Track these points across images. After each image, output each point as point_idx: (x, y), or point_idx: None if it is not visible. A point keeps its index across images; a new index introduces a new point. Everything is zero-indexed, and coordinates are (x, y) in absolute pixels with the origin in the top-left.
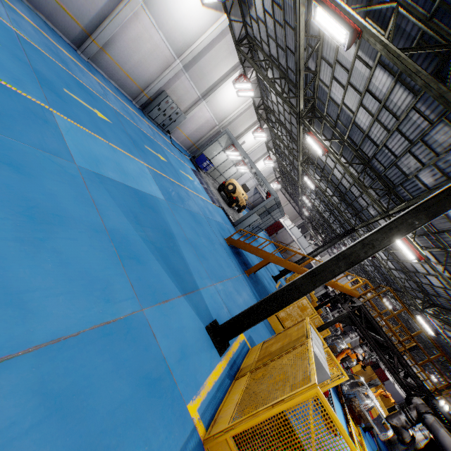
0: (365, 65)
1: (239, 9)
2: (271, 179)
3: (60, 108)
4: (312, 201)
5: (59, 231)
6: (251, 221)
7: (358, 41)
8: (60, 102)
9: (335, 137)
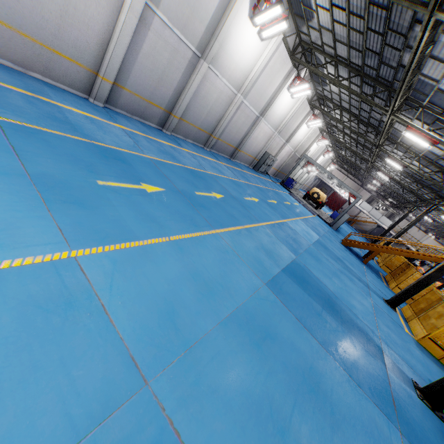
0: (435, 134)
1: (312, 84)
2: (328, 163)
3: (281, 216)
4: (382, 182)
5: (341, 278)
6: (344, 220)
7: (429, 125)
8: (277, 212)
9: (408, 152)
